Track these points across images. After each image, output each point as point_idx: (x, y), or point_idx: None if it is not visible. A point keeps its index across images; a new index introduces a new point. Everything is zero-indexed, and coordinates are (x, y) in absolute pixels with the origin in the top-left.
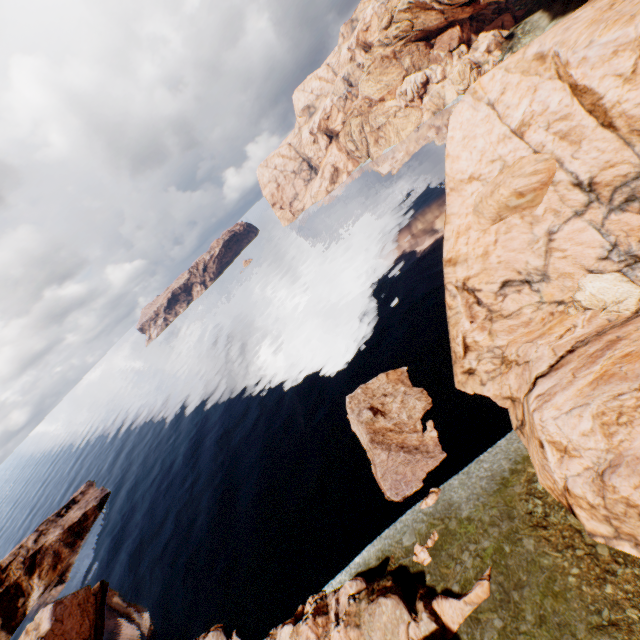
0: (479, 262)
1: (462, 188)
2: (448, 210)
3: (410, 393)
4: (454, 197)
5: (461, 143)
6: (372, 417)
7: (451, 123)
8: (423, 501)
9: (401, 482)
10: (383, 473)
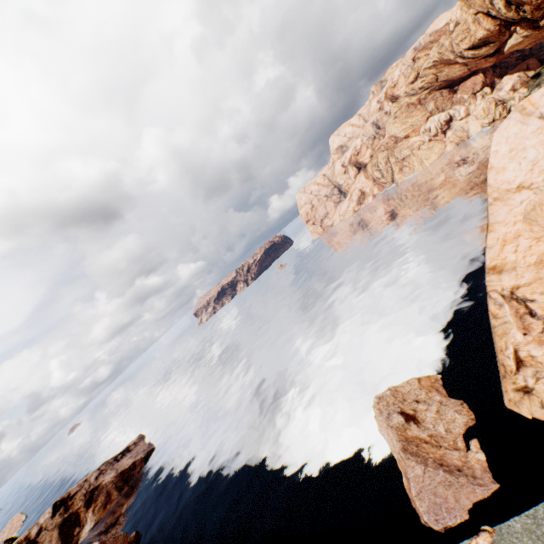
0: (531, 271)
1: (508, 197)
2: (491, 219)
3: (447, 403)
4: (498, 206)
5: (507, 155)
6: (403, 423)
7: (495, 139)
8: (472, 539)
9: (441, 507)
10: (418, 490)
